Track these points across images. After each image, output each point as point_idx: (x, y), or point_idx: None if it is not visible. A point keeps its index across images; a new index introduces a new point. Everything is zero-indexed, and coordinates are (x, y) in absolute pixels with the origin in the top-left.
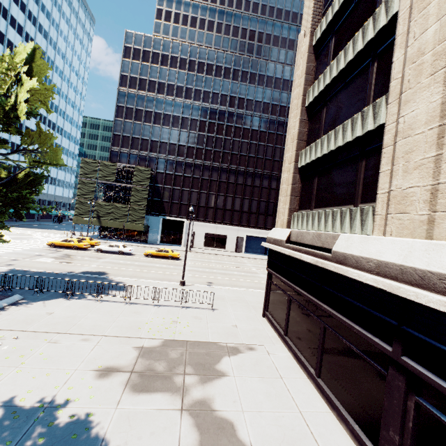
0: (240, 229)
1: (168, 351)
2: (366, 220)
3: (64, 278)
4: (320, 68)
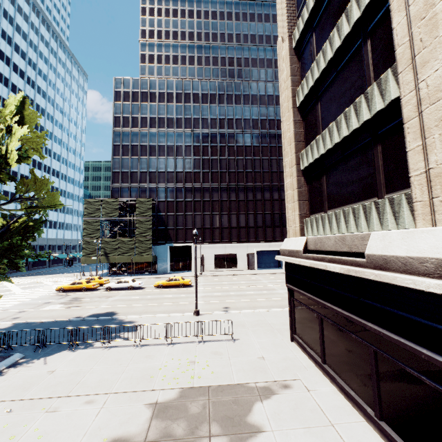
0: (249, 245)
1: (188, 404)
2: (400, 211)
3: (70, 325)
4: (305, 67)
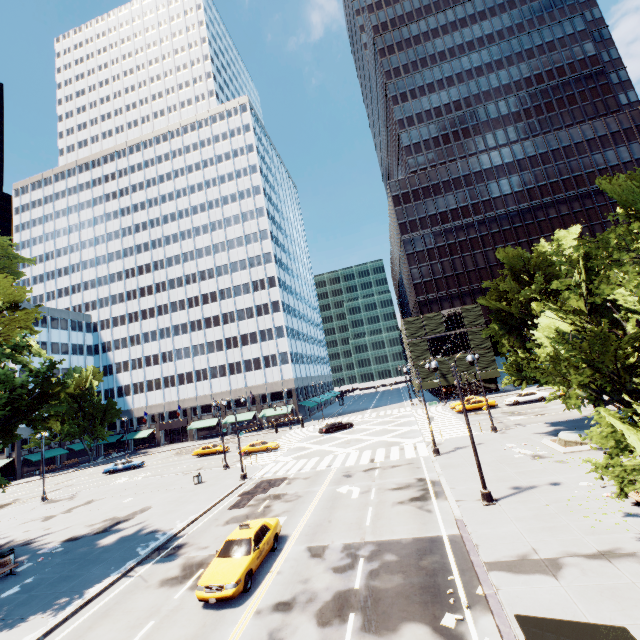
0: None
1: None
2: None
3: None
4: None
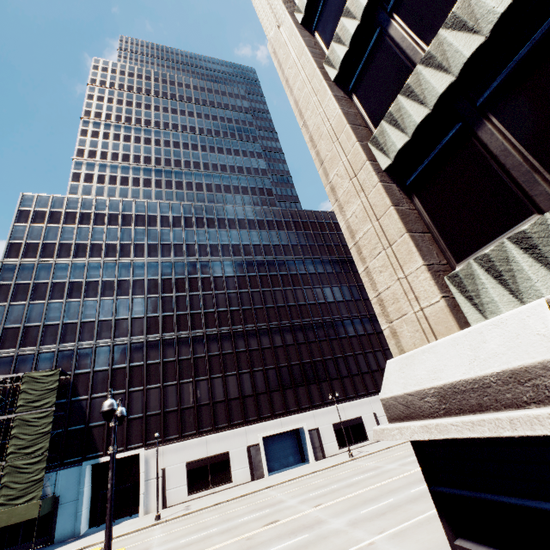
0: (248, 430)
1: None
2: None
3: None
4: (331, 24)
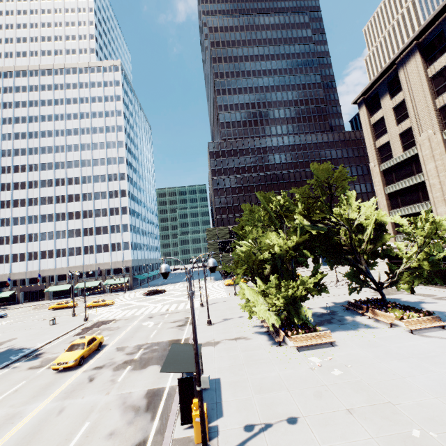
0: None
1: None
2: None
3: None
4: (388, 180)
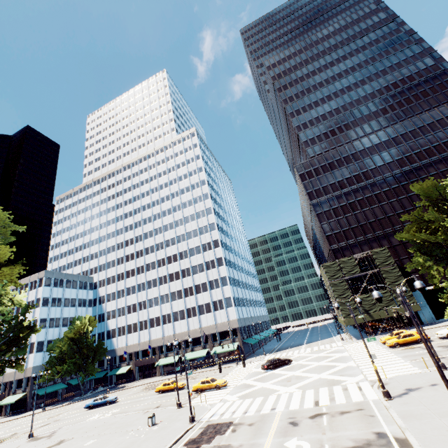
0: None
1: None
2: None
3: None
4: None
